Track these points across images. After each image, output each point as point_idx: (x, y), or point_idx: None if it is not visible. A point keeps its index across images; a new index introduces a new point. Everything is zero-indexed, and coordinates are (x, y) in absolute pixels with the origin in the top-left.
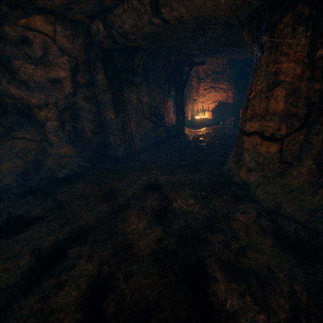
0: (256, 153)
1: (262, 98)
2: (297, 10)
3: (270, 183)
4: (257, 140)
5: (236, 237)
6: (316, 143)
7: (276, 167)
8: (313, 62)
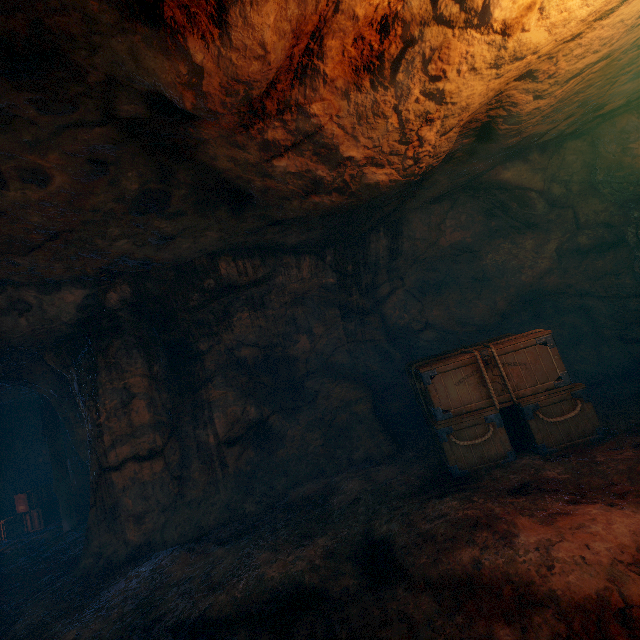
0: (139, 486)
1: (121, 415)
2: (126, 338)
3: (176, 512)
4: (134, 466)
5: (190, 579)
6: (192, 443)
7: (172, 487)
8: (154, 375)
